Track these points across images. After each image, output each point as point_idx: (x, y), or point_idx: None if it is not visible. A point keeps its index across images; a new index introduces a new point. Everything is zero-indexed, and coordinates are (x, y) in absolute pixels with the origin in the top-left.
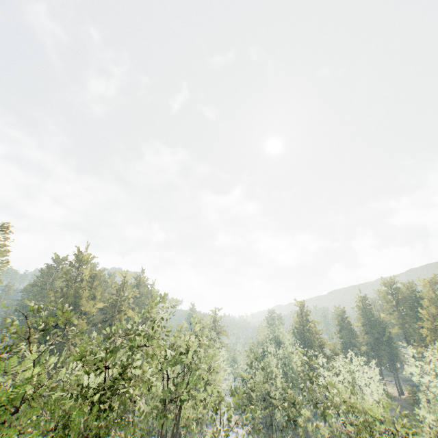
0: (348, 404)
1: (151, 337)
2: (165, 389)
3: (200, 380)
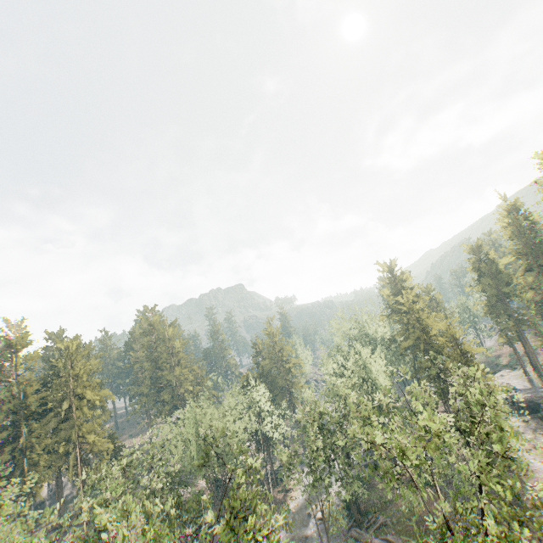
0: None
1: None
2: None
3: None
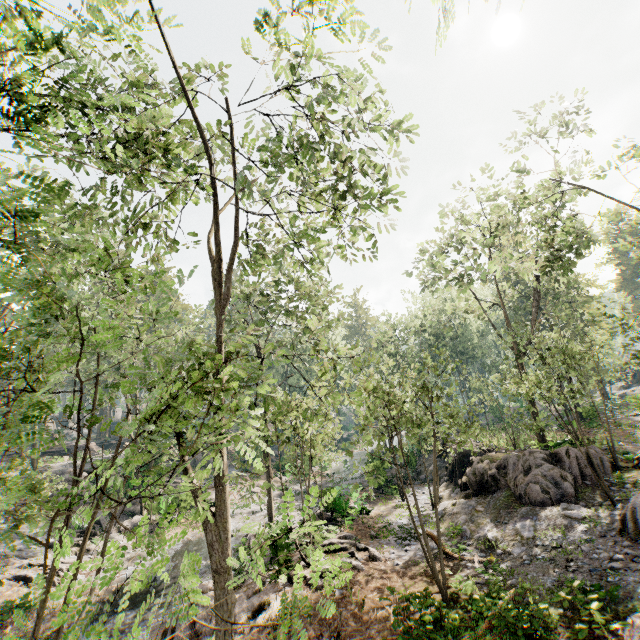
0: None
1: None
2: None
3: None
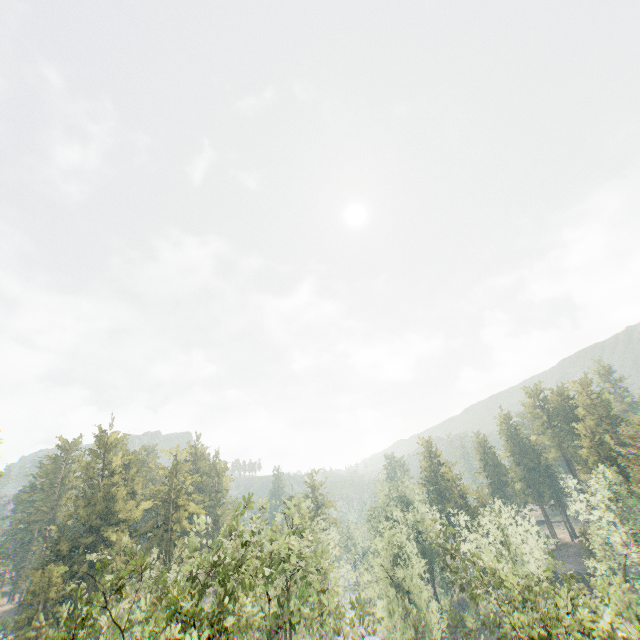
0: (498, 578)
1: (243, 557)
2: (265, 611)
3: (311, 593)
